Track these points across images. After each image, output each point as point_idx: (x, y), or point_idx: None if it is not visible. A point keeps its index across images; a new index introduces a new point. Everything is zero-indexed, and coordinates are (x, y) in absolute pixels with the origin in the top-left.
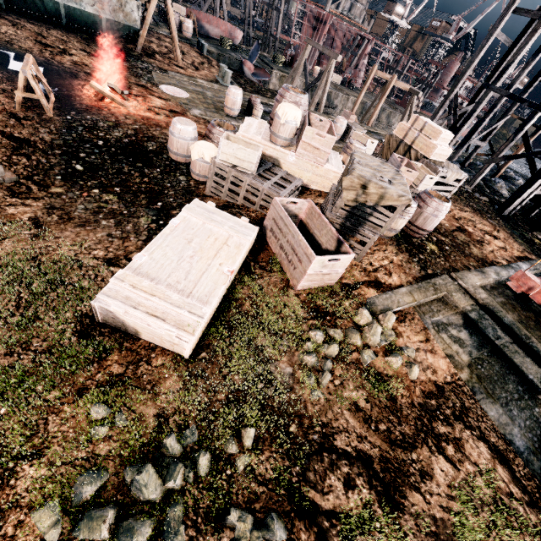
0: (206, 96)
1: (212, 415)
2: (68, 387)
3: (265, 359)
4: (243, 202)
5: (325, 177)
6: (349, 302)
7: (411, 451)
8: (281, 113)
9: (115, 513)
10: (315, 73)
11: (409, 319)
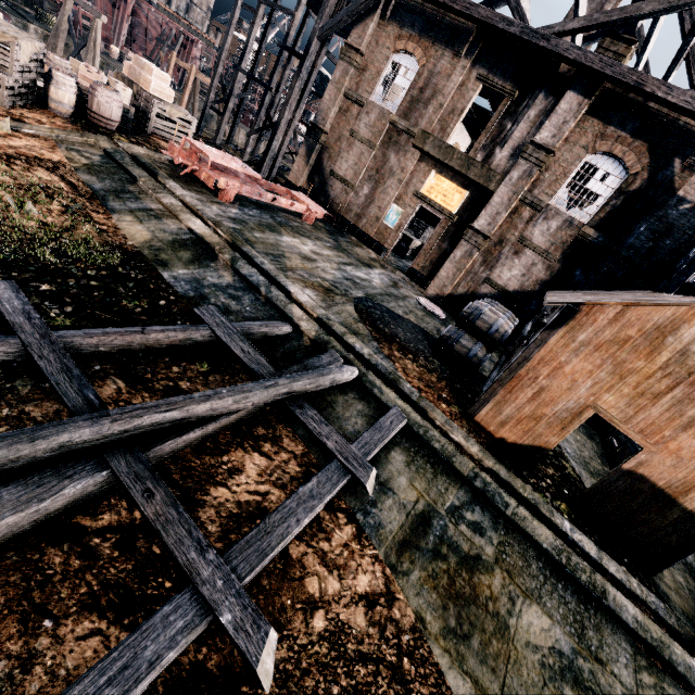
0: None
1: None
2: None
3: None
4: None
5: None
6: None
7: None
8: None
9: None
10: (114, 55)
11: (41, 139)
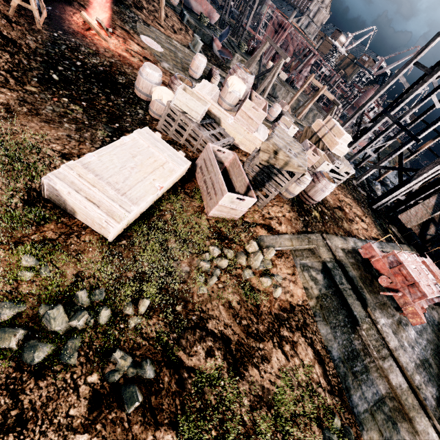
0: (177, 56)
1: (120, 285)
2: (7, 238)
3: (171, 257)
4: (184, 142)
5: (252, 143)
6: (245, 234)
7: (260, 342)
8: (230, 83)
9: (25, 333)
10: (268, 67)
11: (285, 257)
